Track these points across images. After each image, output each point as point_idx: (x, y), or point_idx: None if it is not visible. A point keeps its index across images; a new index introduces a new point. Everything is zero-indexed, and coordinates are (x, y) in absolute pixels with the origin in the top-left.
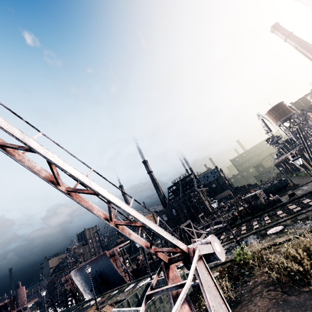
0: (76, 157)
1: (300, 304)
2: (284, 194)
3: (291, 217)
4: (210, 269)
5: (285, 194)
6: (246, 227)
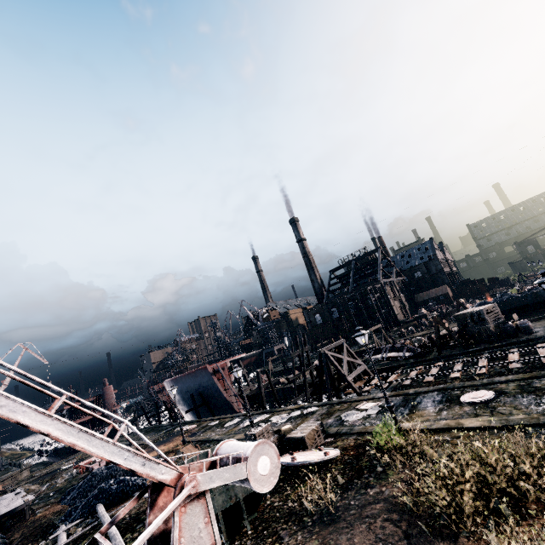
0: None
1: None
2: None
3: (522, 378)
4: (339, 437)
5: None
6: (441, 370)
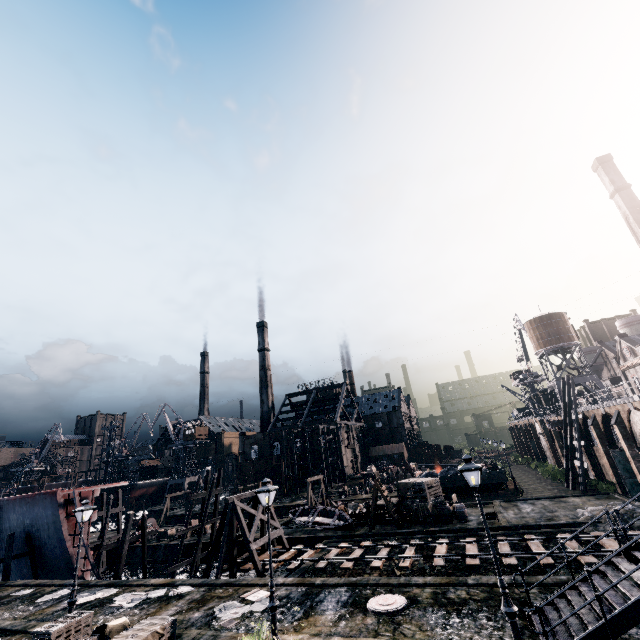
0: None
1: None
2: (486, 503)
3: (440, 583)
4: None
5: (487, 504)
6: (365, 553)
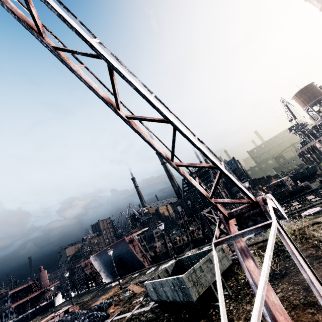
0: (137, 77)
1: None
2: (313, 181)
3: None
4: None
5: (313, 181)
6: None
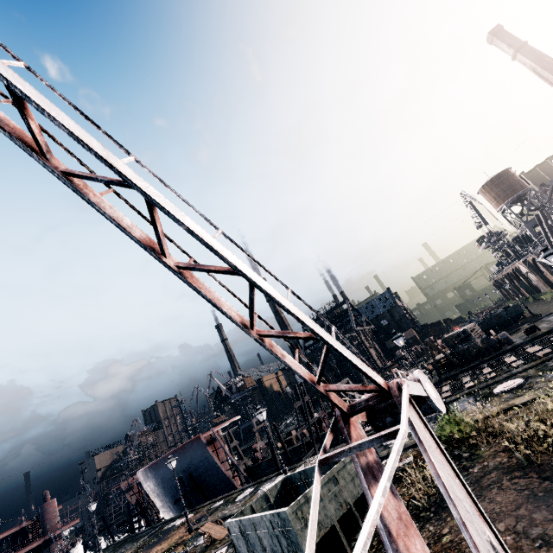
0: (193, 207)
1: None
2: (516, 330)
3: (536, 364)
4: None
5: (517, 330)
6: (451, 387)
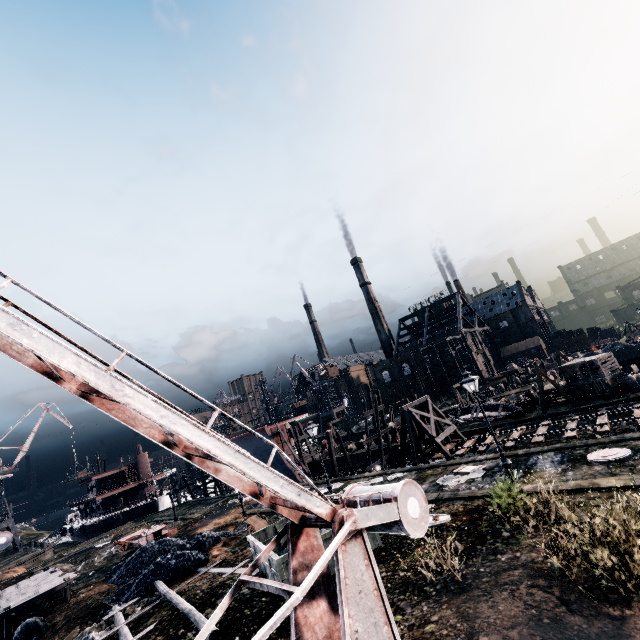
0: (90, 329)
1: (584, 639)
2: None
3: None
4: (441, 503)
5: None
6: (549, 429)
